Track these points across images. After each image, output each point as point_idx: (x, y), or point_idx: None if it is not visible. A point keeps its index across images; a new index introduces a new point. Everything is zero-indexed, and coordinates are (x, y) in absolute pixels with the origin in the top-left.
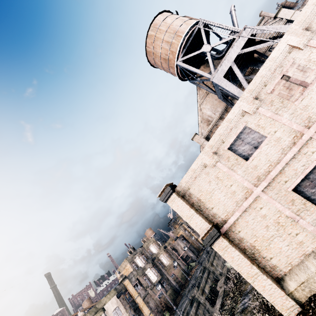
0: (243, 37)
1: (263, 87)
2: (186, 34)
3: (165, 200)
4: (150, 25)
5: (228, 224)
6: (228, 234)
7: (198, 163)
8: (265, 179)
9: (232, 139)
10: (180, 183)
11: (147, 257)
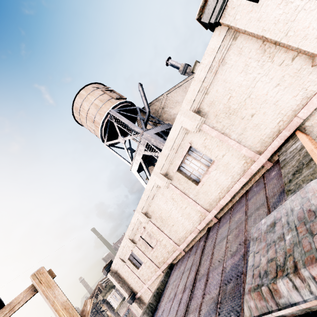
0: (143, 141)
1: (134, 235)
2: (102, 127)
3: (106, 275)
4: (72, 109)
5: (137, 295)
6: (140, 299)
7: (116, 261)
8: (147, 284)
9: (128, 256)
10: (112, 267)
11: None
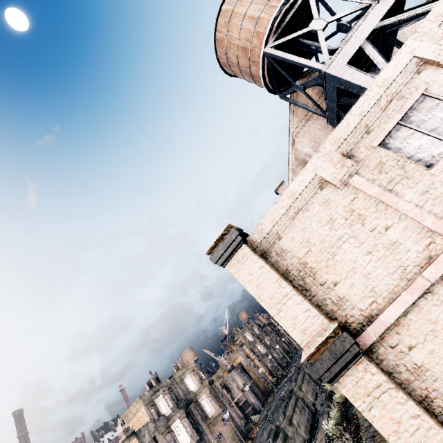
0: (385, 0)
1: None
2: (285, 3)
3: (223, 261)
4: None
5: (379, 325)
6: (377, 354)
7: (306, 178)
8: None
9: (391, 122)
10: (261, 226)
11: (179, 398)
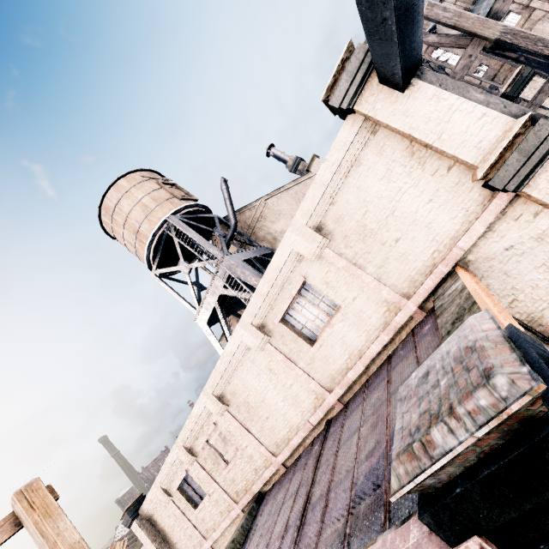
0: (222, 271)
1: (195, 439)
2: (151, 243)
3: (128, 526)
4: (100, 208)
5: None
6: None
7: (153, 494)
8: (210, 538)
9: (178, 482)
10: (142, 508)
11: None
